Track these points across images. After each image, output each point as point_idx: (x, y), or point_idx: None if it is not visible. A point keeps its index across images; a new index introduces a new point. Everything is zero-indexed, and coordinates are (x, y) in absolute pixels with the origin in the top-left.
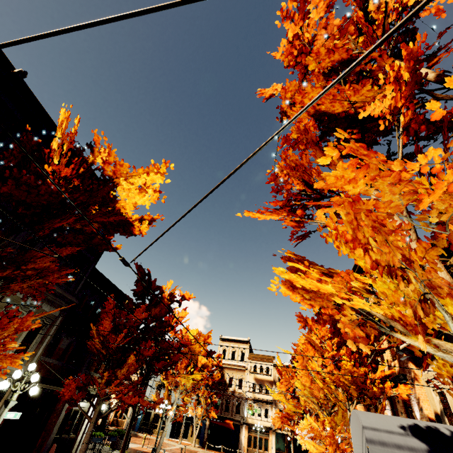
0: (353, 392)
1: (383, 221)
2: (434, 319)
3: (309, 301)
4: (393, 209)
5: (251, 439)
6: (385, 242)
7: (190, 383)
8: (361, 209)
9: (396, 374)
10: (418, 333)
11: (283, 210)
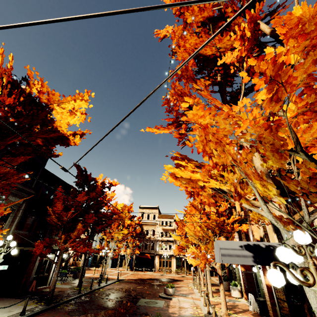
0: (217, 231)
1: (222, 139)
2: (251, 190)
3: (185, 185)
4: (227, 132)
5: (161, 262)
6: (223, 151)
7: (121, 236)
8: (209, 132)
9: (242, 218)
10: (236, 200)
11: (172, 126)
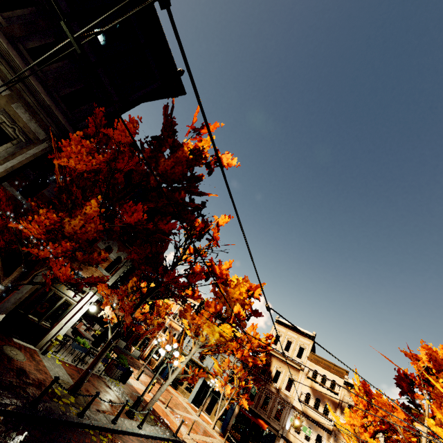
0: None
1: None
2: None
3: None
4: None
5: None
6: None
7: (215, 338)
8: None
9: None
10: None
11: None
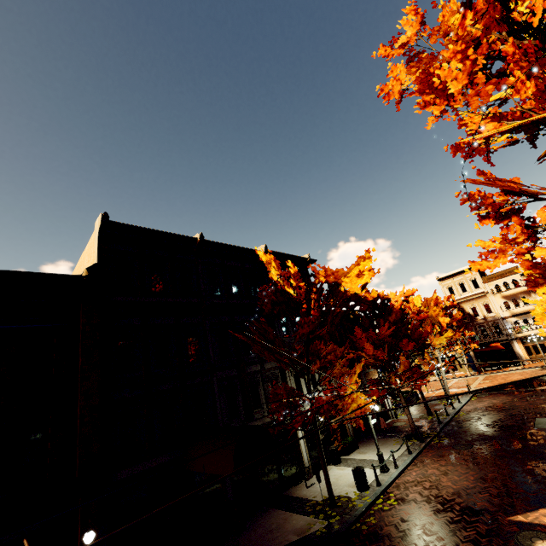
0: None
1: None
2: None
3: None
4: None
5: (530, 349)
6: None
7: (444, 341)
8: None
9: None
10: None
11: (504, 242)
